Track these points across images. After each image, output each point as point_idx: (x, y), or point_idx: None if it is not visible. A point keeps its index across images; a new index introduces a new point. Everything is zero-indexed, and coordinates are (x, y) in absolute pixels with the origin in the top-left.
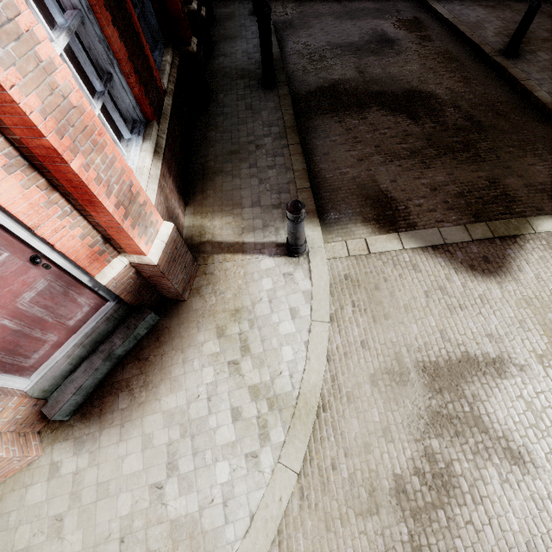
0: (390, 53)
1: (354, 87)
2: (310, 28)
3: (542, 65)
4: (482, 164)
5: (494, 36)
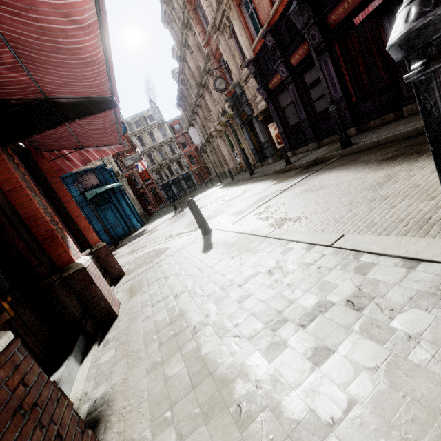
0: None
1: None
2: None
3: None
4: None
5: None
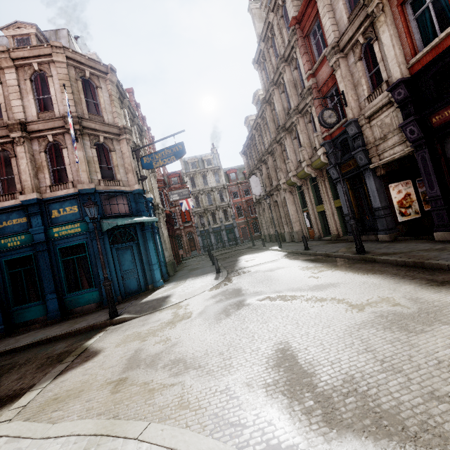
0: None
1: None
2: None
3: (4, 346)
4: (32, 361)
5: None
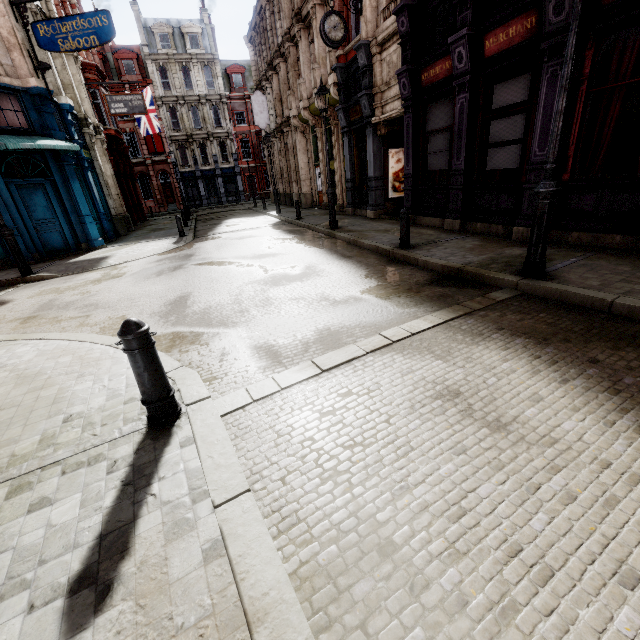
0: None
1: None
2: None
3: None
4: None
5: None
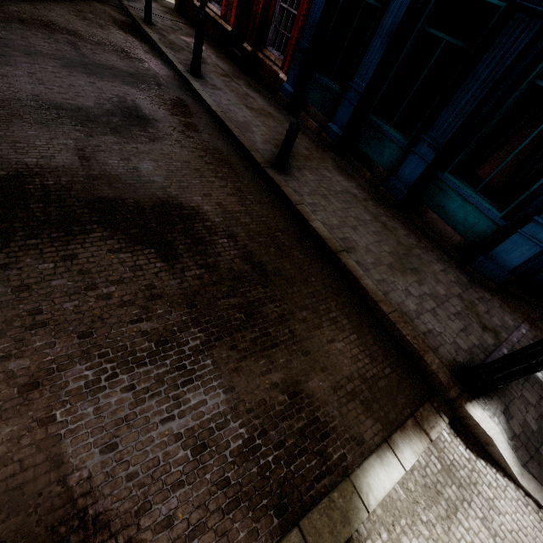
0: (140, 135)
1: (65, 185)
2: (9, 64)
3: (311, 186)
4: (274, 352)
5: (263, 143)
